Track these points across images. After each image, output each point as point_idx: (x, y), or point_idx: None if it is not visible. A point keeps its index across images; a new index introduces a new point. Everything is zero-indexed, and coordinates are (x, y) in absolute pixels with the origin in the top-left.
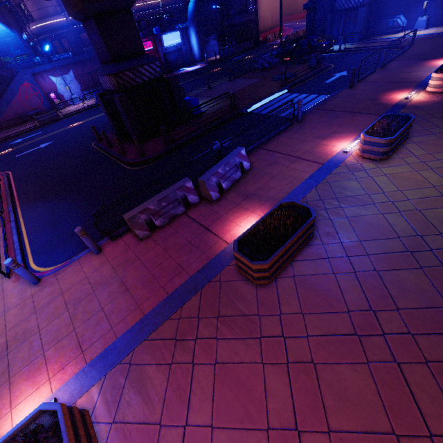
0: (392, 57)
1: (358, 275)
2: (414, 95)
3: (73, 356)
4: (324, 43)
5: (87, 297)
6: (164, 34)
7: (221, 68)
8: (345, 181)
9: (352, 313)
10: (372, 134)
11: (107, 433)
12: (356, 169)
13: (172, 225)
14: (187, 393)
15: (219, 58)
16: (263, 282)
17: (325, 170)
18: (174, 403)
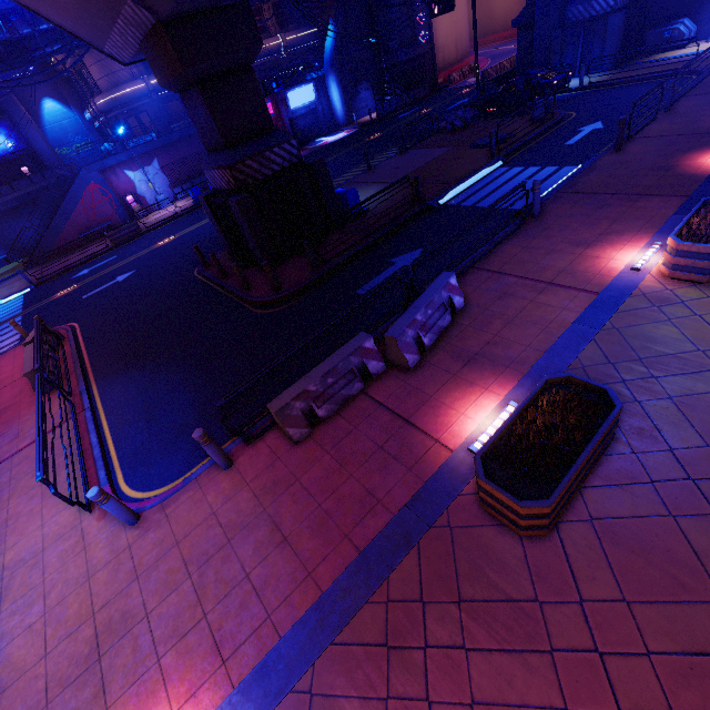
0: (682, 91)
1: None
2: None
3: (208, 669)
4: (555, 80)
5: (219, 553)
6: (290, 90)
7: (381, 134)
8: (650, 326)
9: None
10: (691, 238)
11: None
12: (666, 302)
13: (344, 416)
14: None
15: (376, 117)
16: (535, 532)
17: (605, 305)
18: None
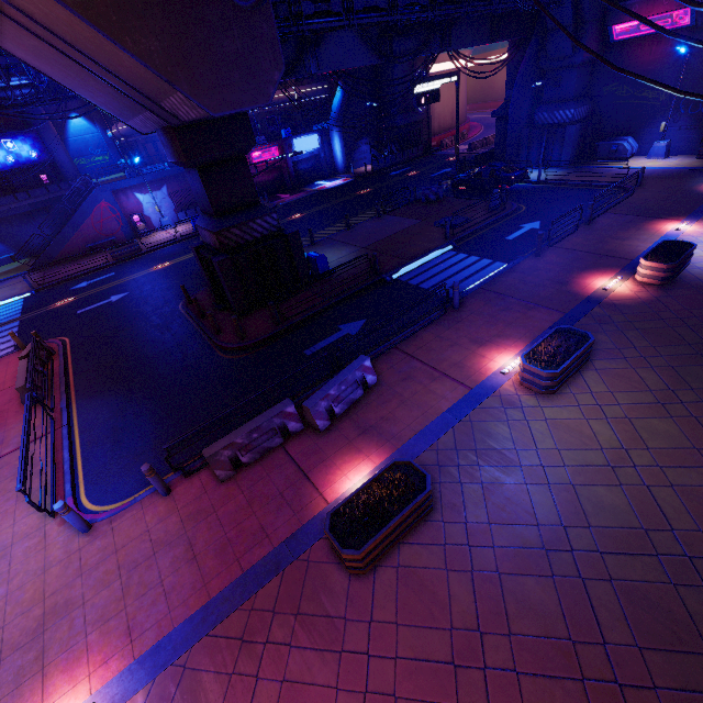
0: (606, 207)
1: (475, 576)
2: (618, 285)
3: (119, 646)
4: (513, 175)
5: (146, 562)
6: (296, 138)
7: (371, 190)
8: (493, 423)
9: (455, 632)
10: (534, 360)
11: None
12: (511, 405)
13: (263, 464)
14: None
15: (372, 171)
16: (357, 571)
17: (471, 400)
18: None
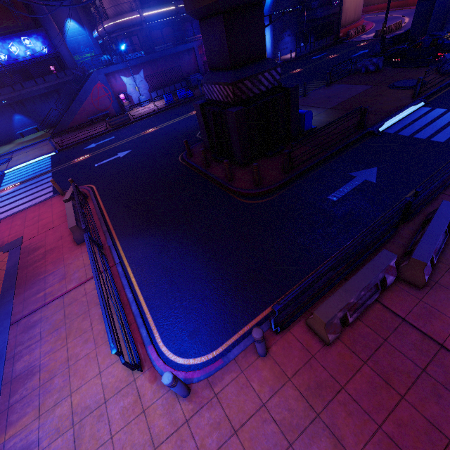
0: None
1: None
2: None
3: None
4: None
5: None
6: None
7: (302, 69)
8: None
9: None
10: None
11: None
12: None
13: (368, 324)
14: None
15: (294, 57)
16: None
17: None
18: None
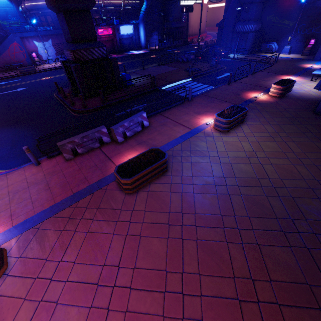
0: (261, 69)
1: (183, 194)
2: (261, 96)
3: (5, 221)
4: (223, 52)
5: (23, 190)
6: (121, 25)
7: (156, 56)
8: (199, 142)
9: (171, 213)
10: (221, 116)
11: (15, 262)
12: (209, 136)
13: (89, 154)
14: (66, 245)
15: (158, 48)
16: (129, 192)
17: (191, 133)
18: (58, 250)
